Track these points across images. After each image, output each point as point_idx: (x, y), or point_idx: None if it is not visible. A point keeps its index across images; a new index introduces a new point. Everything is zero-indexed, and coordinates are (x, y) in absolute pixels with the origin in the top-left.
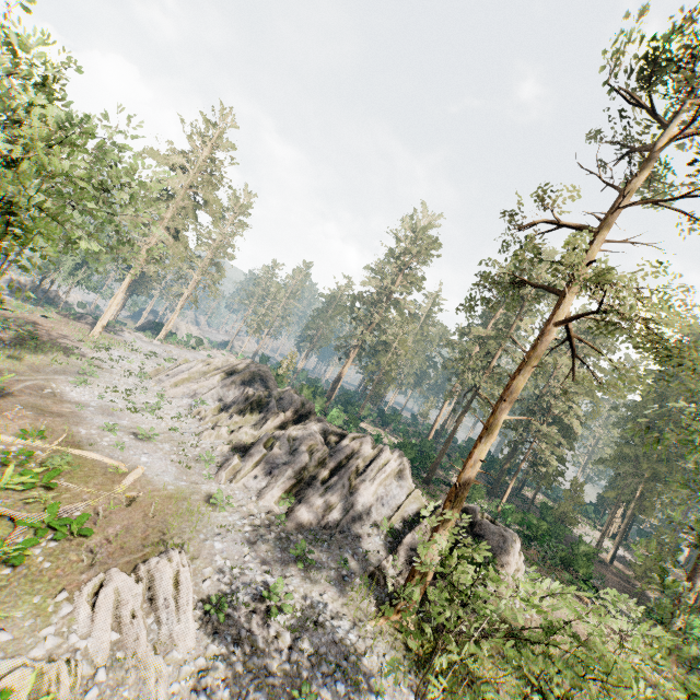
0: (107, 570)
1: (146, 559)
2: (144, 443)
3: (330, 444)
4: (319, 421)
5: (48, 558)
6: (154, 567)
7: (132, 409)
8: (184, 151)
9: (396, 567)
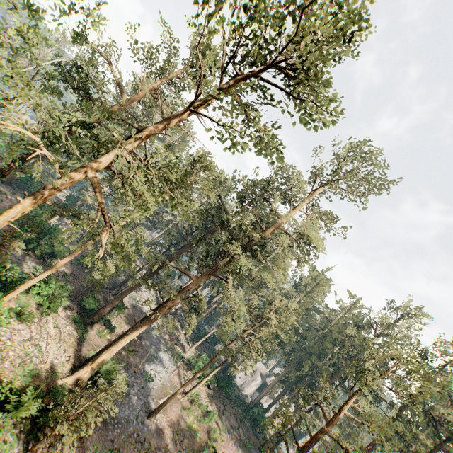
0: None
1: None
2: None
3: None
4: None
5: None
6: None
7: None
8: None
9: None
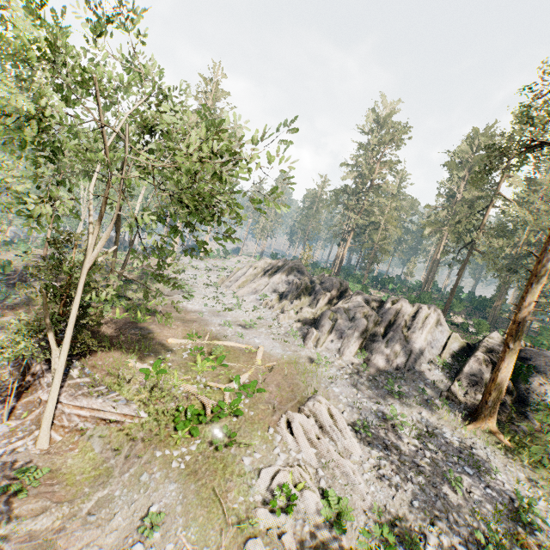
0: (285, 412)
1: (300, 403)
2: (250, 330)
3: (375, 309)
4: (359, 294)
5: (250, 409)
6: (312, 407)
7: (227, 309)
8: (194, 110)
9: (461, 389)
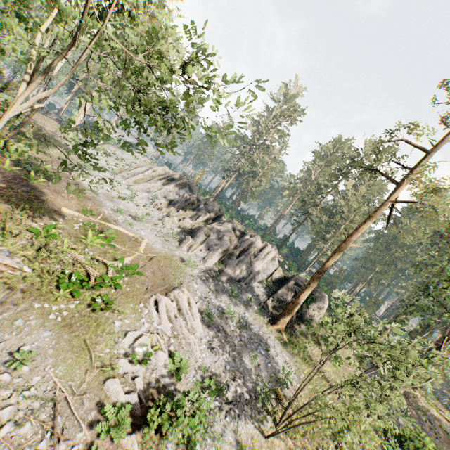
0: (155, 294)
1: (168, 290)
2: (138, 222)
3: (237, 237)
4: (230, 222)
5: (127, 286)
6: (177, 295)
7: (120, 197)
8: None
9: (272, 303)
